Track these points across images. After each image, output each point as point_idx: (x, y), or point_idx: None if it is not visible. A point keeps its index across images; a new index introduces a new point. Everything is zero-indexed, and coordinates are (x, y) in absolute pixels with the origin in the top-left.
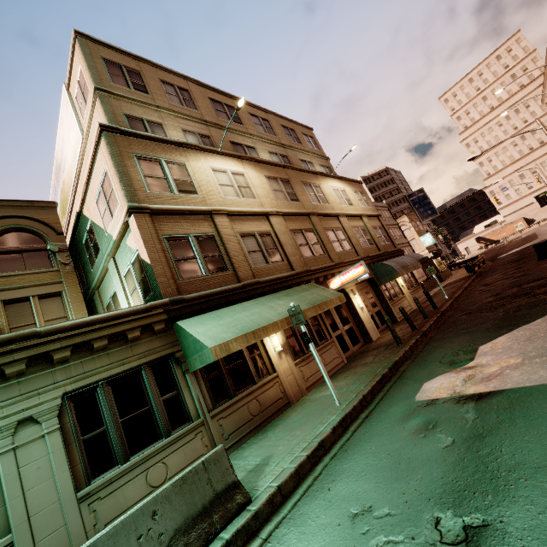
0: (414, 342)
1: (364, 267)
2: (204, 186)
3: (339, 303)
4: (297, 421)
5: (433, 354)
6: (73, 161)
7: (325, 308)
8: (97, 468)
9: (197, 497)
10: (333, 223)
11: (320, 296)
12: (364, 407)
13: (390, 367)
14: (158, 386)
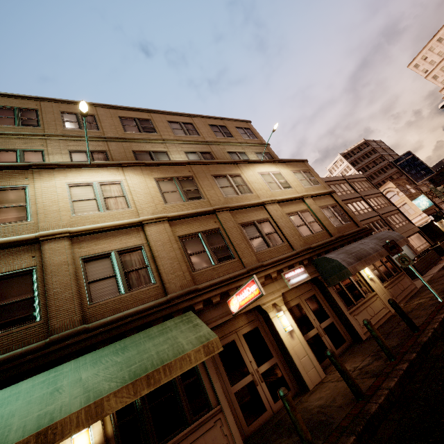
0: None
1: (257, 285)
2: (46, 207)
3: (203, 359)
4: None
5: None
6: None
7: (162, 380)
8: None
9: None
10: (256, 214)
11: (171, 347)
12: None
13: None
14: None
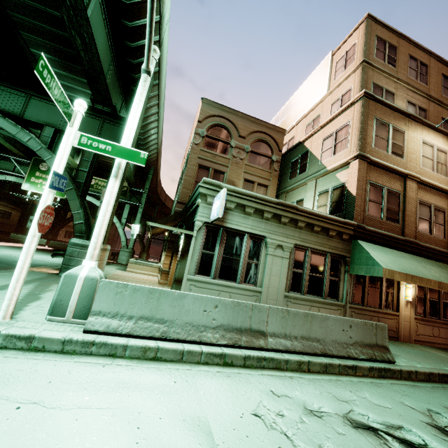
0: None
1: None
2: (410, 154)
3: None
4: (413, 352)
5: None
6: (307, 106)
7: None
8: (293, 288)
9: (367, 336)
10: None
11: None
12: None
13: None
14: (330, 269)
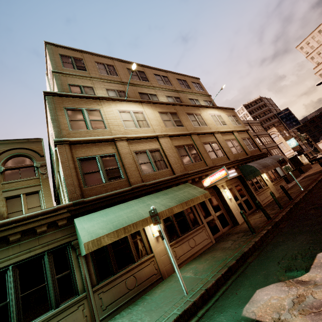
0: (264, 232)
1: (225, 171)
2: (112, 123)
3: (204, 199)
4: (155, 303)
5: (276, 251)
6: None
7: (191, 204)
8: None
9: None
10: (210, 138)
11: (189, 194)
12: (205, 301)
13: (237, 258)
14: (55, 267)
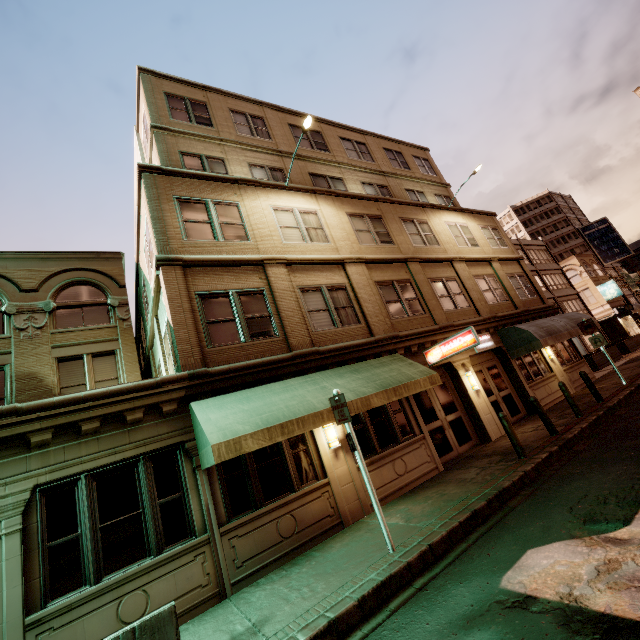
0: (544, 457)
1: (474, 335)
2: (260, 230)
3: (429, 387)
4: (333, 562)
5: (566, 489)
6: None
7: (404, 394)
8: (59, 587)
9: None
10: (444, 271)
11: (401, 374)
12: (428, 564)
13: (490, 497)
14: (157, 485)
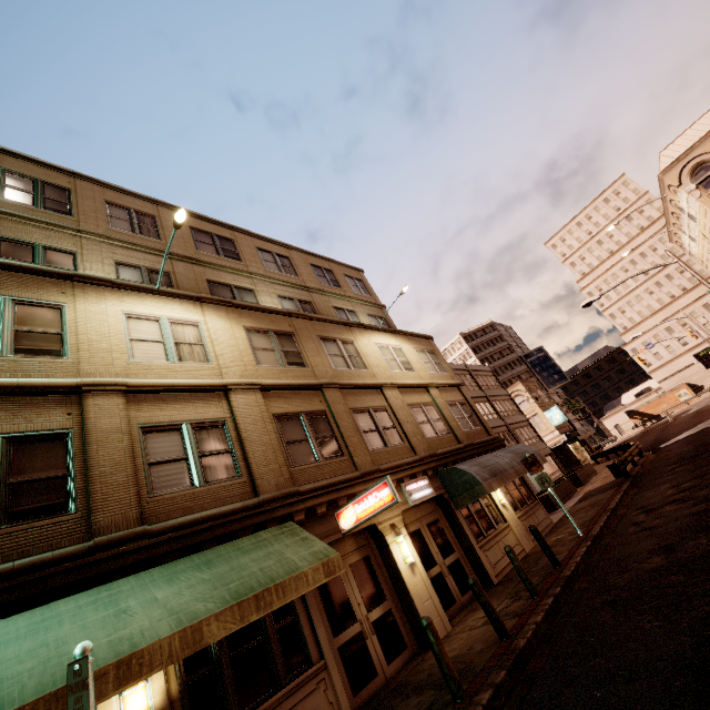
0: (486, 700)
1: (391, 488)
2: (92, 343)
3: (323, 581)
4: None
5: None
6: None
7: (274, 603)
8: None
9: None
10: (372, 399)
11: (280, 563)
12: None
13: None
14: None
